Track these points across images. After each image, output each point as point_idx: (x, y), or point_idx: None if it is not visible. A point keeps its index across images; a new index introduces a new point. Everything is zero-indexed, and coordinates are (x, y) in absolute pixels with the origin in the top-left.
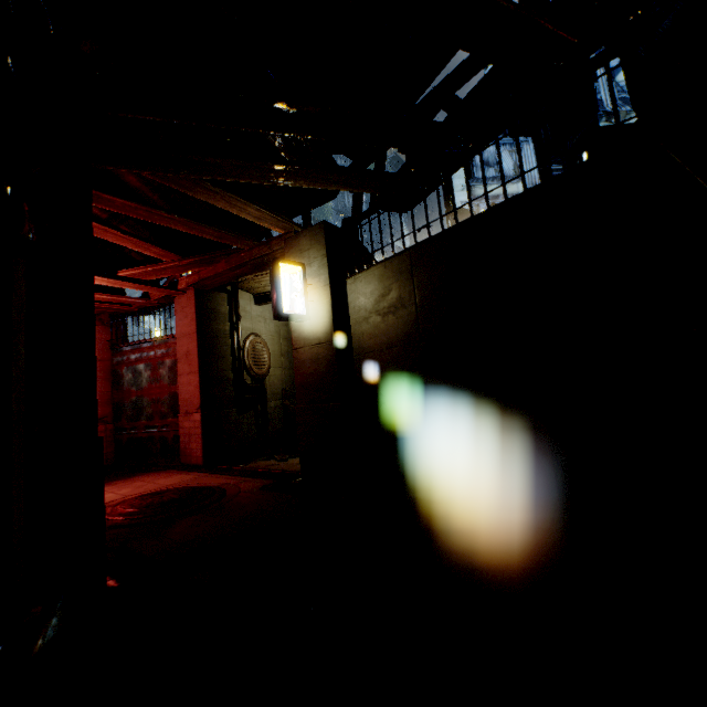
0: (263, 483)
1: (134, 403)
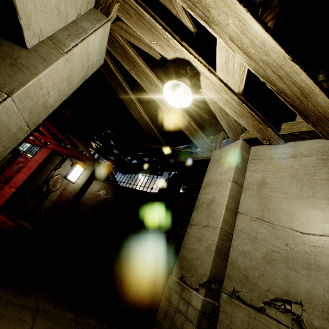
0: (16, 225)
1: None
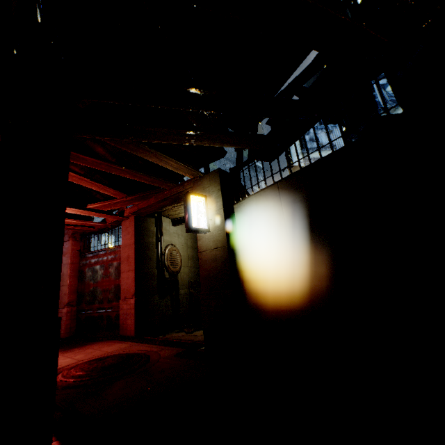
0: (176, 350)
1: (91, 292)
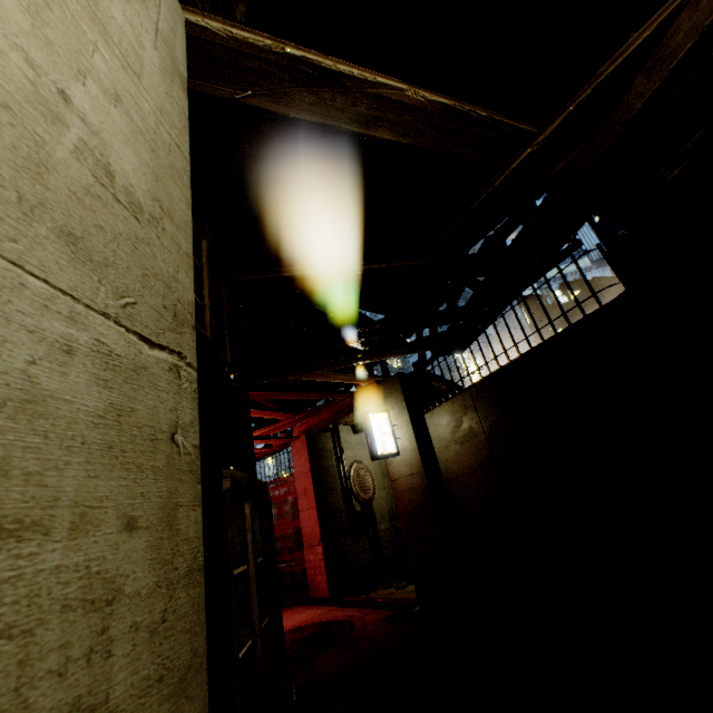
0: (385, 614)
1: None
